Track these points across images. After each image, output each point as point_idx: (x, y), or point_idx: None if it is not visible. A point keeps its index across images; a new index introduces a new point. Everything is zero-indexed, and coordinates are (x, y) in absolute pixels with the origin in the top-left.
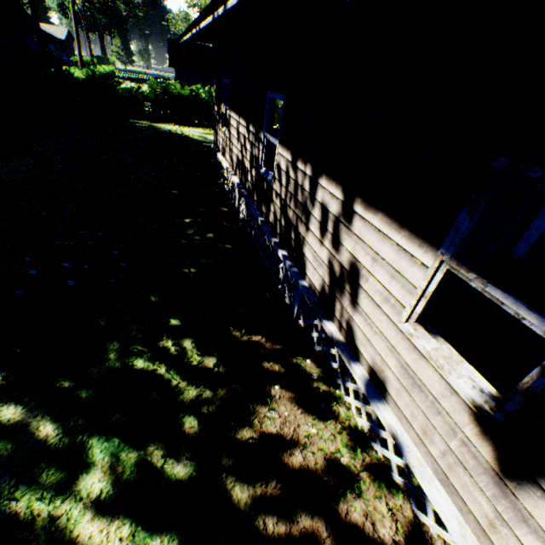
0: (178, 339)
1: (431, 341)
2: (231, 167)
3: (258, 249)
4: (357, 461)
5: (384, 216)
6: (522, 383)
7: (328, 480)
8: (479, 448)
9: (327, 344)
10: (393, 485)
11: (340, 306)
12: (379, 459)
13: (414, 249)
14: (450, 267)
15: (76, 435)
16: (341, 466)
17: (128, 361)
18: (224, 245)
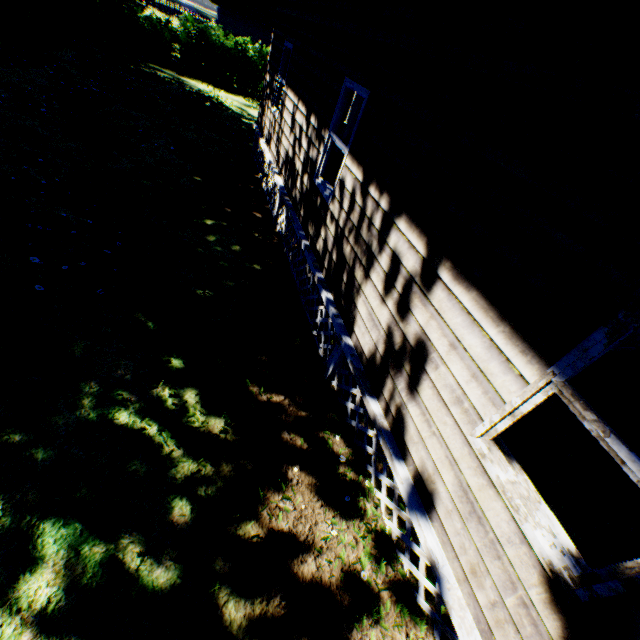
0: (178, 387)
1: (508, 470)
2: (275, 162)
3: (294, 277)
4: (379, 576)
5: (480, 297)
6: (624, 566)
7: (343, 599)
8: (543, 617)
9: (364, 422)
10: (417, 611)
11: (392, 385)
12: (405, 575)
13: (513, 353)
14: (560, 393)
15: (22, 515)
16: (360, 581)
17: (107, 412)
18: (252, 265)
